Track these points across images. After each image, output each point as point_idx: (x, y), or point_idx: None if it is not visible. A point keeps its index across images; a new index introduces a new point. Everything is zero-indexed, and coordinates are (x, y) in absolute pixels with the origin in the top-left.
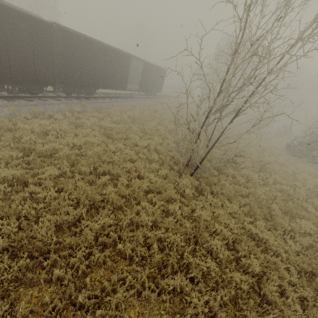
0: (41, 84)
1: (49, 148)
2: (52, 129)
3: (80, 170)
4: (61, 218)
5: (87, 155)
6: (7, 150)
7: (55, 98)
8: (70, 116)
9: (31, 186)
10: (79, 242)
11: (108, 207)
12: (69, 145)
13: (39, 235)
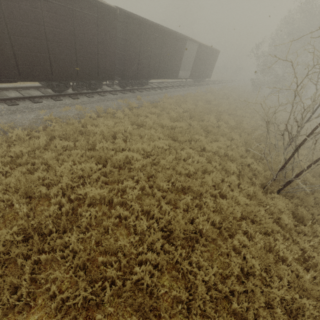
0: (102, 79)
1: (123, 156)
2: (118, 131)
3: (157, 184)
4: (160, 258)
5: (159, 164)
6: (88, 162)
7: (112, 92)
8: (130, 113)
9: (117, 207)
10: (189, 297)
11: (202, 241)
12: (139, 151)
13: (143, 281)
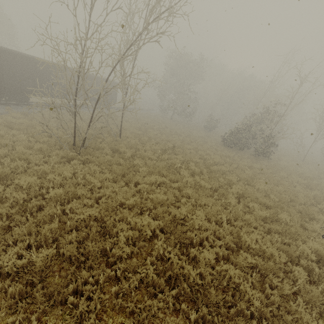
0: None
1: None
2: None
3: None
4: None
5: None
6: None
7: None
8: None
9: None
10: None
11: None
12: None
13: None
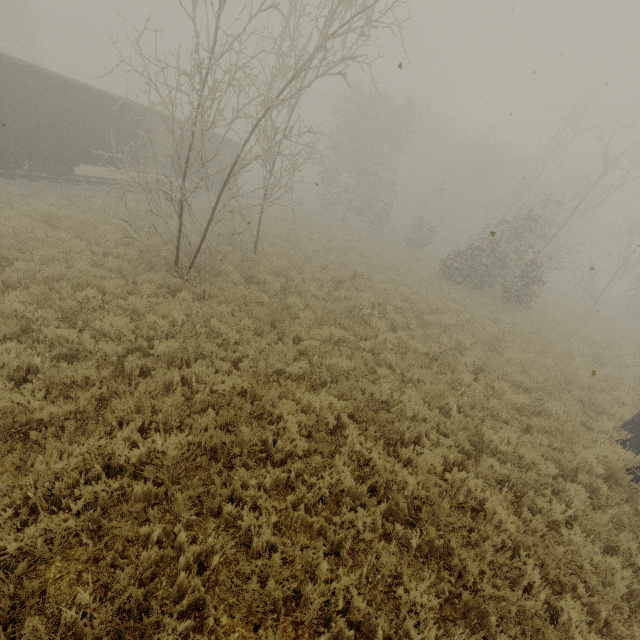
0: None
1: None
2: None
3: None
4: None
5: None
6: None
7: None
8: None
9: None
10: None
11: None
12: None
13: None
